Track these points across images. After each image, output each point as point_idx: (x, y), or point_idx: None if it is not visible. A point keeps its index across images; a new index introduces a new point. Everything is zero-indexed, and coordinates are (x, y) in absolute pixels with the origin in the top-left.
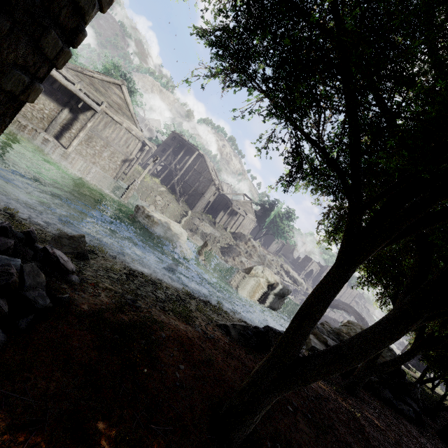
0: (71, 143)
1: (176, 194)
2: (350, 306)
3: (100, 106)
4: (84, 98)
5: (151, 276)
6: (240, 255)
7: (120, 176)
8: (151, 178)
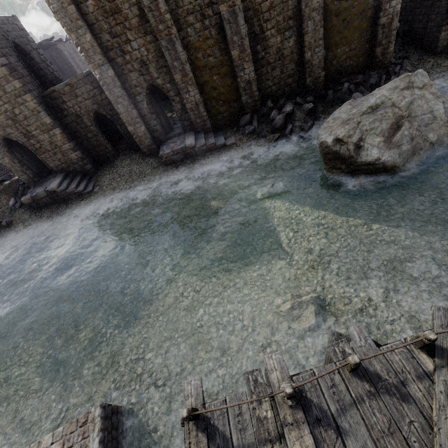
0: None
1: None
2: None
3: None
4: None
5: None
6: None
7: None
8: None
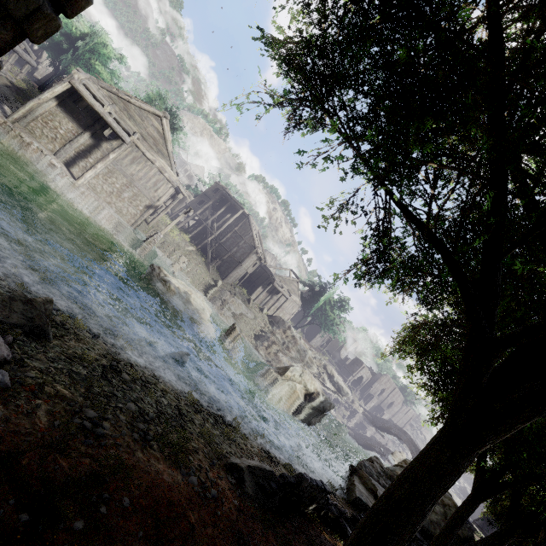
0: (83, 174)
1: (206, 257)
2: (404, 432)
3: (130, 137)
4: (112, 123)
5: (145, 370)
6: (275, 345)
7: (139, 224)
8: (179, 233)
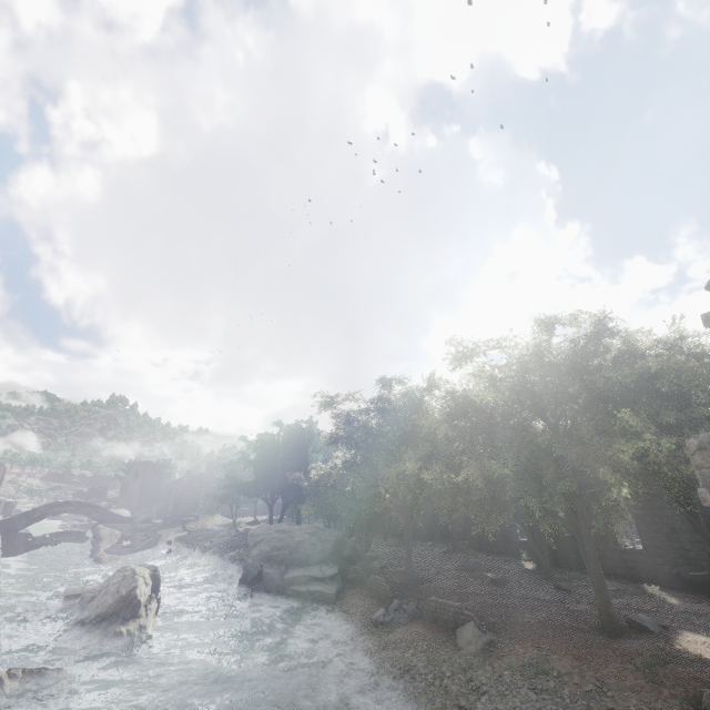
0: None
1: None
2: (68, 503)
3: None
4: None
5: None
6: None
7: None
8: None
